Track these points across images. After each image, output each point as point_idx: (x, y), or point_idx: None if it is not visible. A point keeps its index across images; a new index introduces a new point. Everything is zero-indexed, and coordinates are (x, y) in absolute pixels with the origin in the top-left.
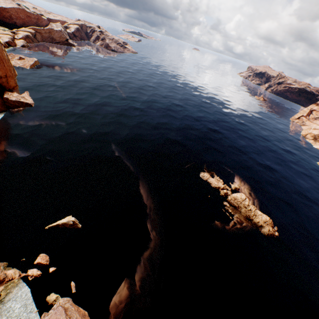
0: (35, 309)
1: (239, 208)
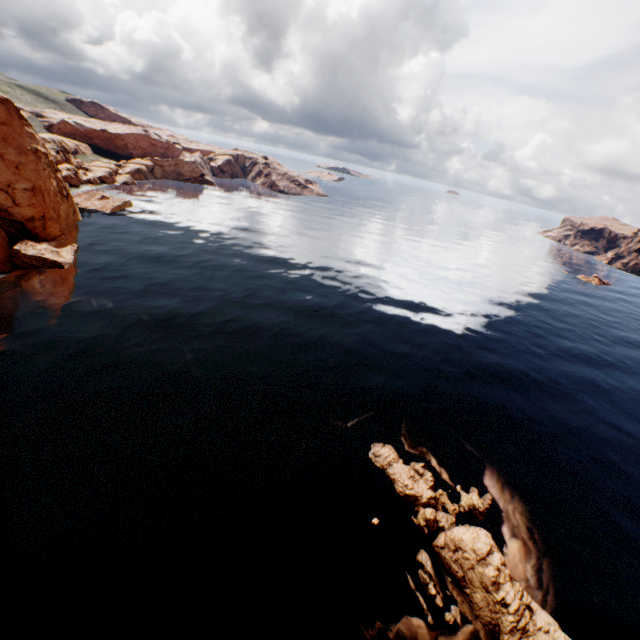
0: None
1: (468, 586)
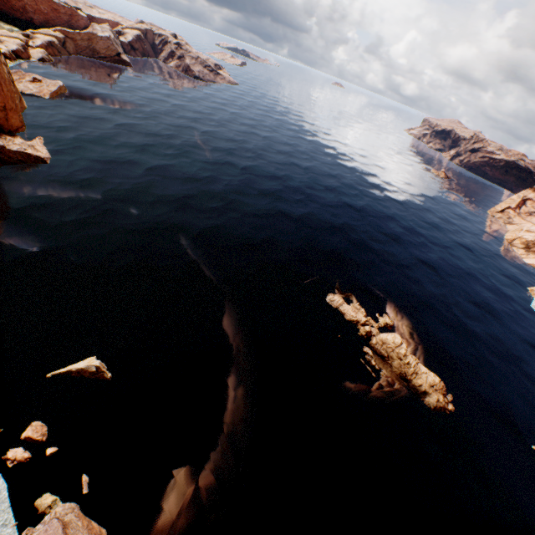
0: (12, 521)
1: (389, 359)
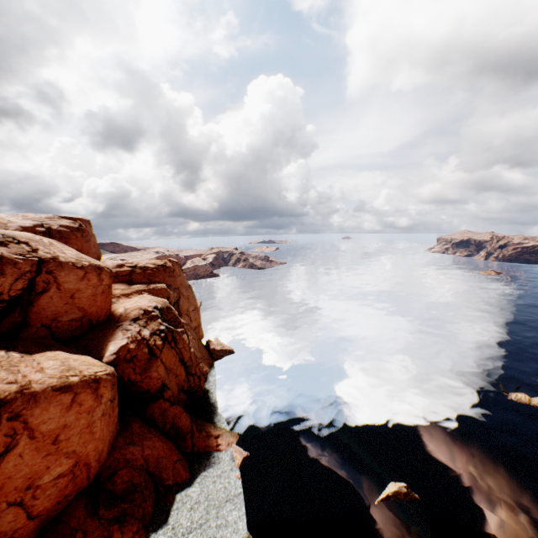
0: None
1: None
